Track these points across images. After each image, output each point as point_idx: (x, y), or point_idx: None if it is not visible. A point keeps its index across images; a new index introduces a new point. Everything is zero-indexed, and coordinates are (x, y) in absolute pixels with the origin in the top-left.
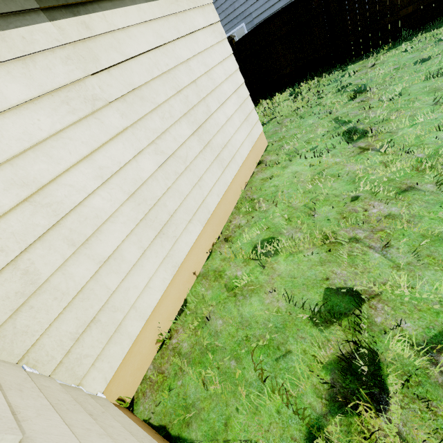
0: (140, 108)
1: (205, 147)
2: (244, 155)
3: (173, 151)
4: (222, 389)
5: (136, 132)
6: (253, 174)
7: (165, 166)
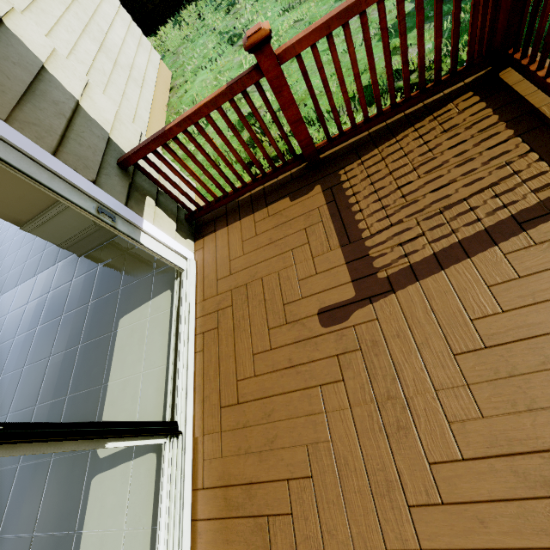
0: (46, 19)
1: (116, 65)
2: (153, 79)
3: (91, 63)
4: (201, 187)
5: (54, 41)
6: (170, 98)
7: (90, 75)
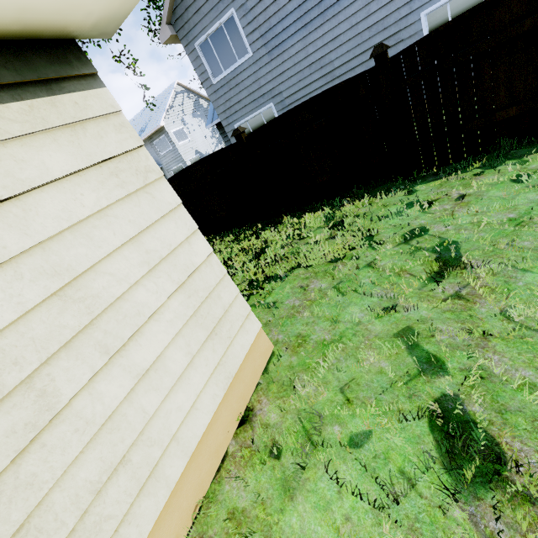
0: None
1: None
2: (197, 433)
3: None
4: None
5: None
6: (223, 462)
7: None
